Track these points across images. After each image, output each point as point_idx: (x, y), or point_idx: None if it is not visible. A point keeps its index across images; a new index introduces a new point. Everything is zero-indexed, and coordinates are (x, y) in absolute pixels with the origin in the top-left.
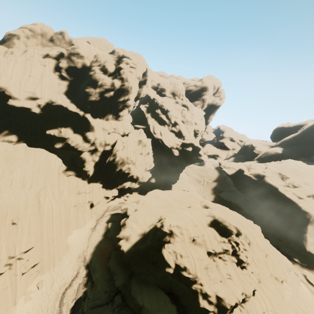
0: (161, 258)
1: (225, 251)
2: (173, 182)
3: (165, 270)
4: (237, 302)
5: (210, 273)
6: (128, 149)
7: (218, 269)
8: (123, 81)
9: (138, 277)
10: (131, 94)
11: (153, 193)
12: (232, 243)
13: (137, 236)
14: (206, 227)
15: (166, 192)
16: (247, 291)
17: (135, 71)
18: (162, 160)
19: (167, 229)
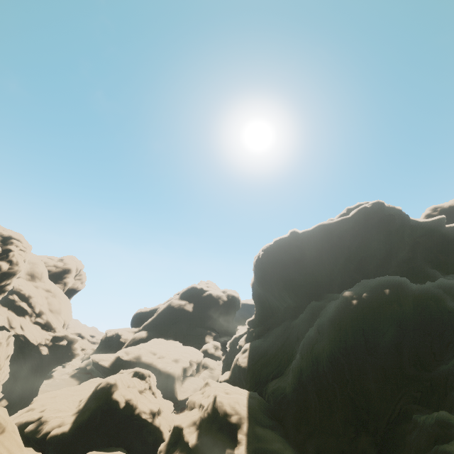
0: (114, 402)
1: (146, 387)
2: (27, 404)
3: (120, 405)
4: (160, 406)
5: (143, 400)
6: (4, 347)
7: (146, 397)
8: (13, 264)
9: (82, 450)
10: (15, 278)
11: (44, 396)
12: (148, 382)
13: (72, 416)
14: (132, 378)
15: (62, 389)
16: (161, 404)
17: (25, 254)
18: (20, 366)
19: (115, 380)
